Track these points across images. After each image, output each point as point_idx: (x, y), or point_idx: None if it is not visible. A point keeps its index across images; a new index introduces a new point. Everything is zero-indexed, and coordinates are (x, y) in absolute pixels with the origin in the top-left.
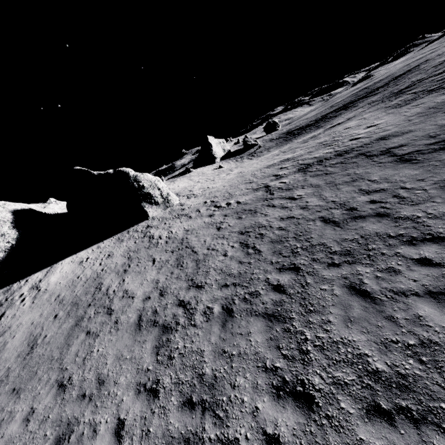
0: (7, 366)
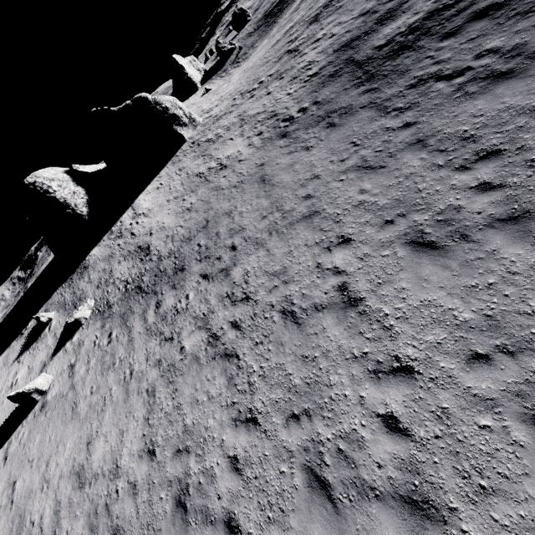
0: (182, 222)
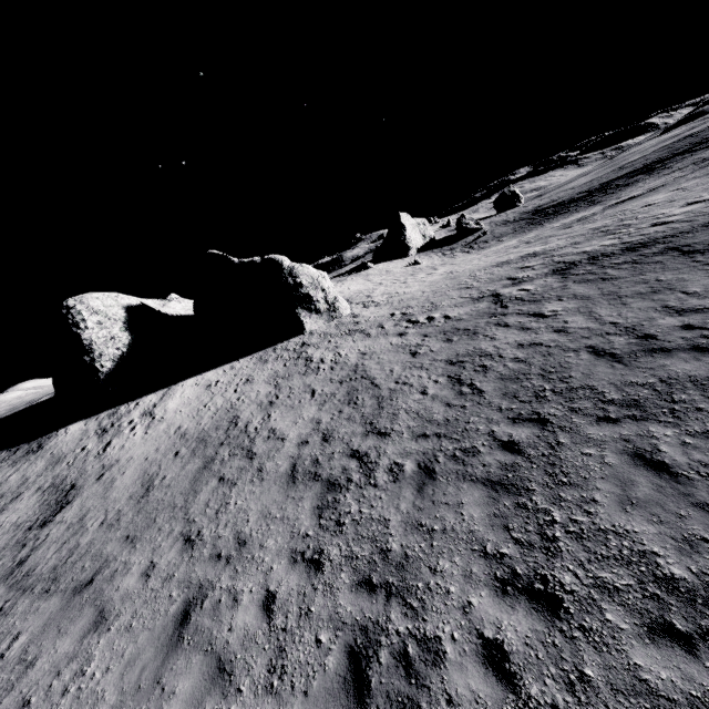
0: (118, 508)
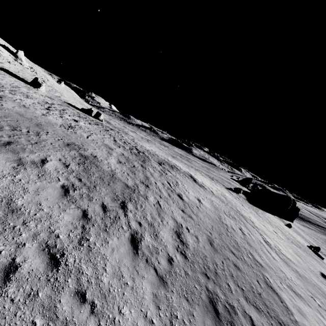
0: None
